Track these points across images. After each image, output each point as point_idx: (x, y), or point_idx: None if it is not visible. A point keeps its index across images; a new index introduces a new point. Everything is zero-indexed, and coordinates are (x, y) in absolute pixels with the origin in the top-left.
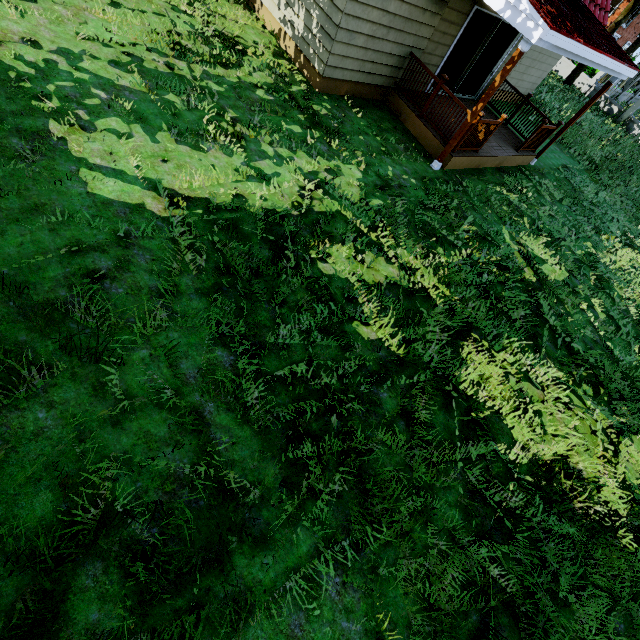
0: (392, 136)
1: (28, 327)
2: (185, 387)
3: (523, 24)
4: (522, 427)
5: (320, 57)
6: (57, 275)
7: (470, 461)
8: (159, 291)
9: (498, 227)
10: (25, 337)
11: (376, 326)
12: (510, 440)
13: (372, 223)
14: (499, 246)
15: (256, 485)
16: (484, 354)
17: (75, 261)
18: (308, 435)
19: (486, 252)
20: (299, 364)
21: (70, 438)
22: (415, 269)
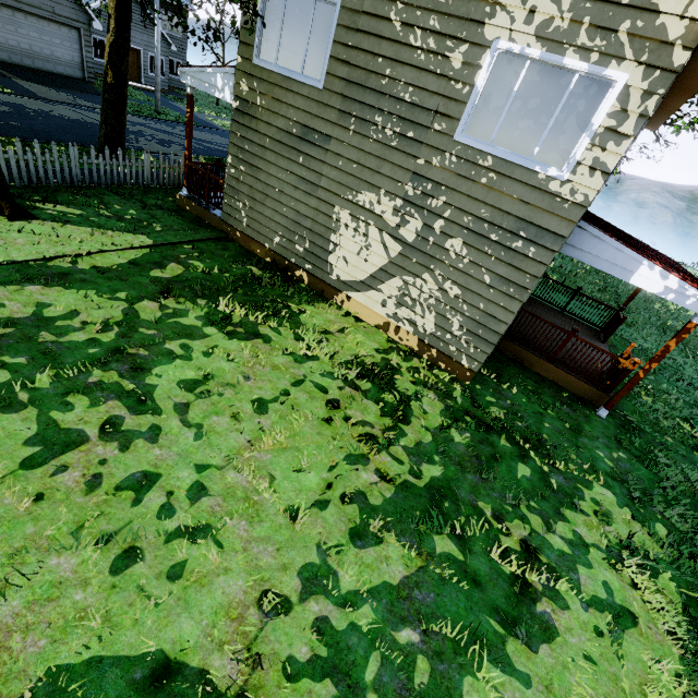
0: (547, 397)
1: None
2: None
3: (695, 305)
4: None
5: (471, 356)
6: None
7: None
8: None
9: (697, 459)
10: None
11: None
12: None
13: None
14: None
15: None
16: None
17: None
18: None
19: None
20: None
21: None
22: None
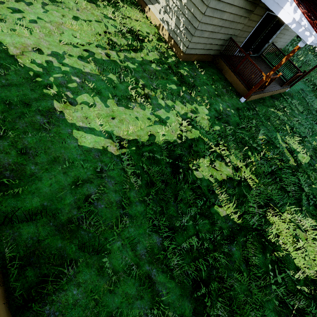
0: (219, 84)
1: (61, 237)
2: (141, 261)
3: (302, 32)
4: (298, 257)
5: (184, 43)
6: (71, 201)
7: (277, 282)
8: (121, 203)
9: (275, 134)
10: (60, 244)
11: (226, 207)
12: (294, 266)
13: (216, 141)
14: (276, 146)
15: (181, 316)
16: (276, 215)
17: (78, 191)
18: (201, 280)
19: (271, 151)
20: (192, 237)
21: (90, 304)
22: (241, 169)
